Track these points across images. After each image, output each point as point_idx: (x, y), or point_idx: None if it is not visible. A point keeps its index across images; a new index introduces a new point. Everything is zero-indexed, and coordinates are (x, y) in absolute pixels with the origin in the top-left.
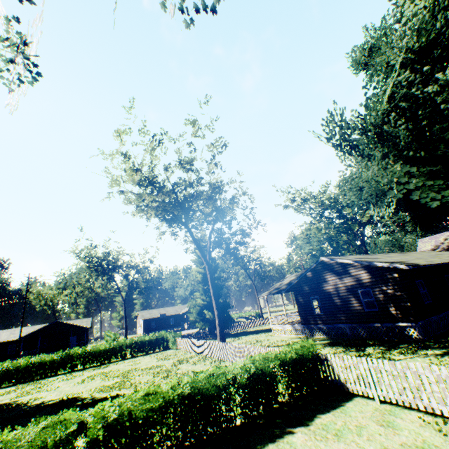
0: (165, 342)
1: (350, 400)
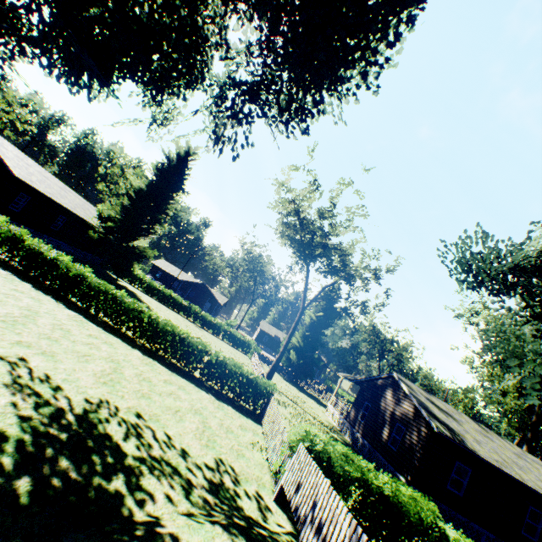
0: (249, 349)
1: (256, 422)
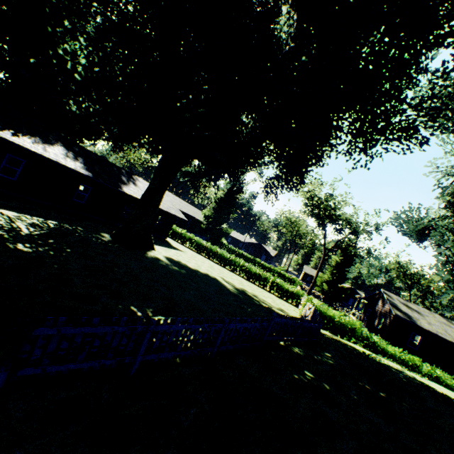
0: (295, 284)
1: (295, 307)
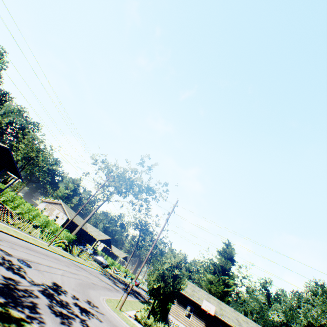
0: None
1: None
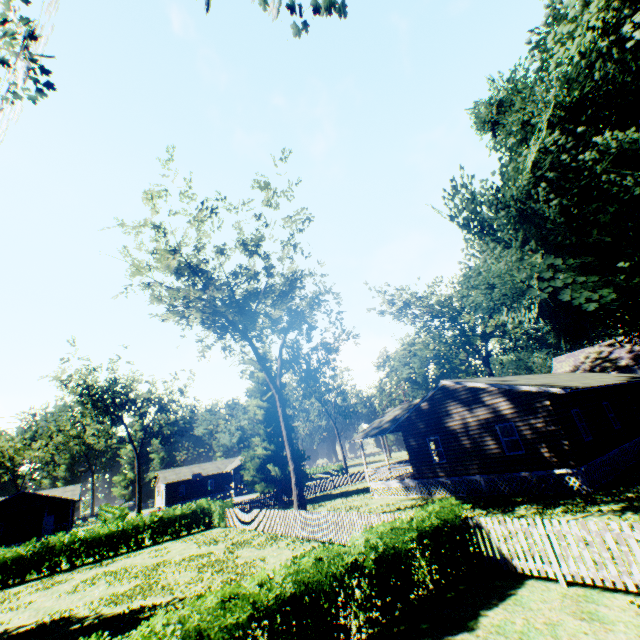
0: (206, 517)
1: (521, 584)
